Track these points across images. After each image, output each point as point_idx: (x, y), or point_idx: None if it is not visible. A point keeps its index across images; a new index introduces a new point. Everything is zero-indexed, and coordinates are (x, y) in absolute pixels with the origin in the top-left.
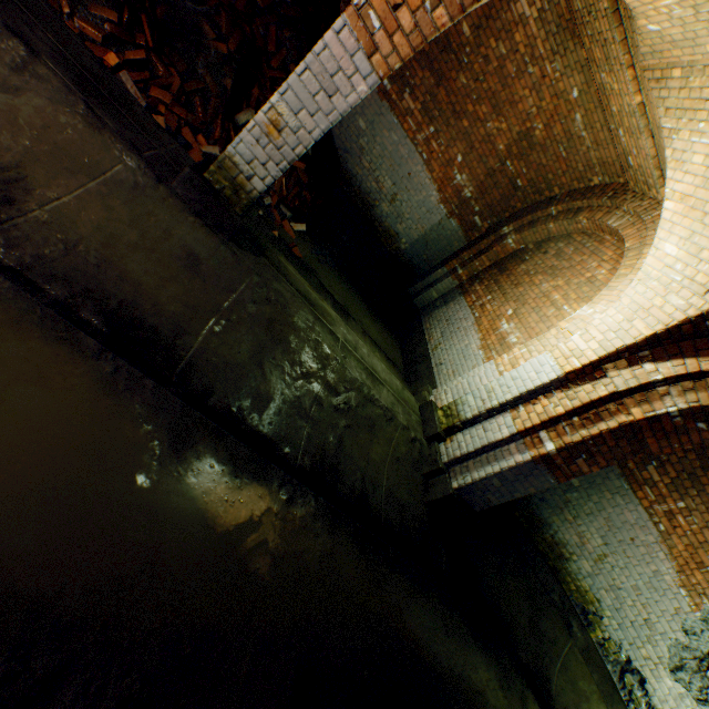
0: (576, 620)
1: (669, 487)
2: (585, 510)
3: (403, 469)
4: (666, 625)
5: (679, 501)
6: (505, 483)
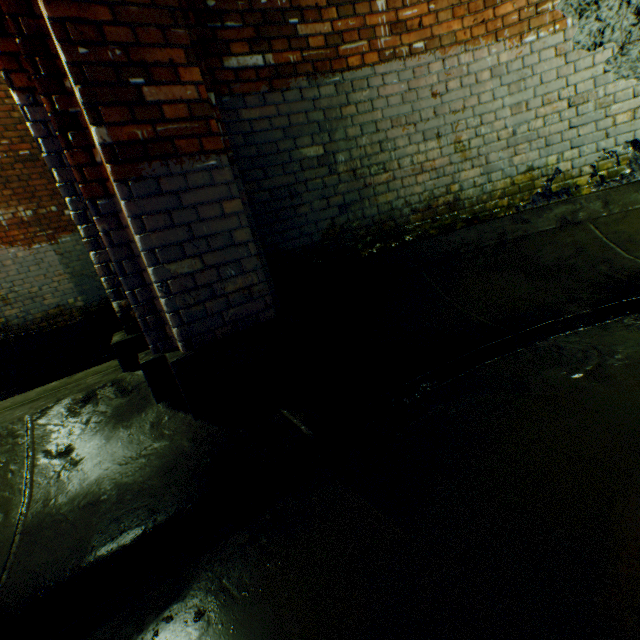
0: (557, 208)
1: (347, 12)
2: (373, 150)
3: (96, 445)
4: (583, 74)
5: (374, 4)
6: (195, 250)
